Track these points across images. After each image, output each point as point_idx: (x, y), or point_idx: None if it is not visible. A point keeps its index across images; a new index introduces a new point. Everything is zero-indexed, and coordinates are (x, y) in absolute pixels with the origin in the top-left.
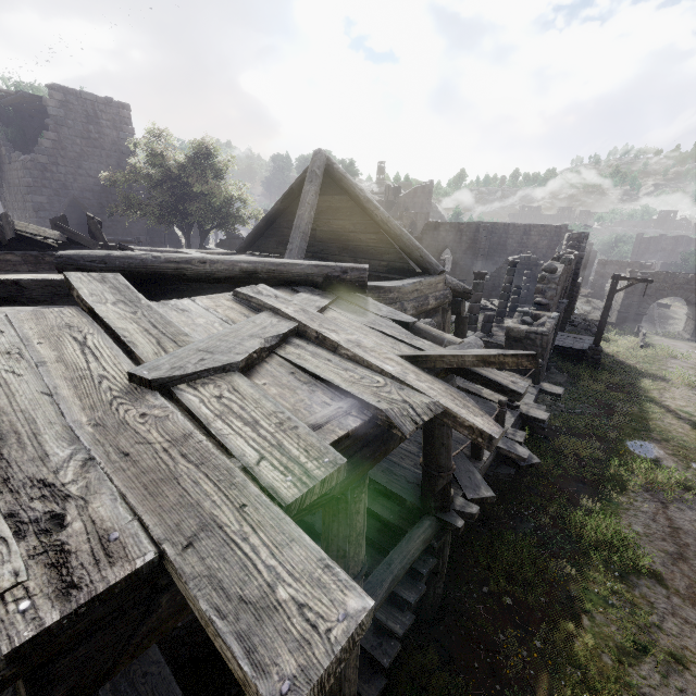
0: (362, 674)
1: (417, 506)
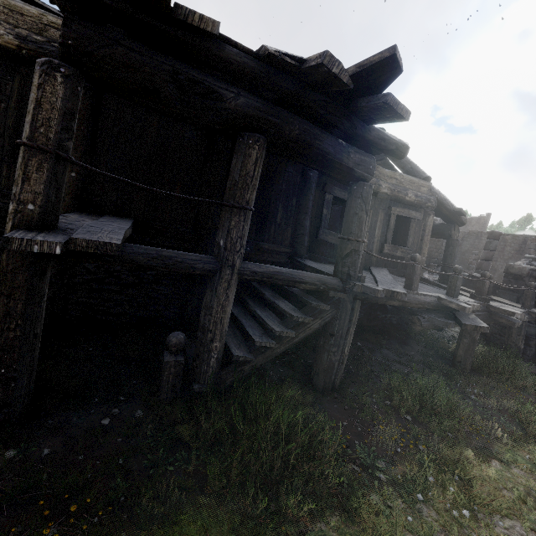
0: (239, 348)
1: (329, 274)
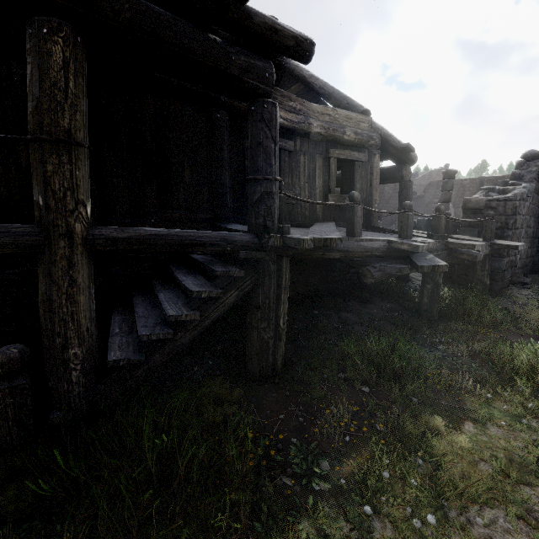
0: (125, 348)
1: (245, 232)
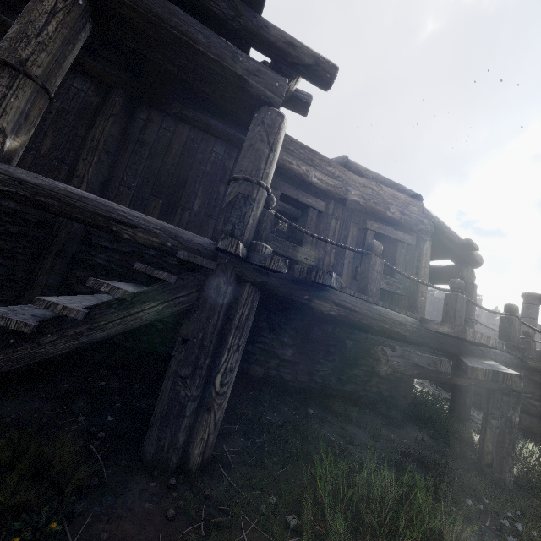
0: None
1: None
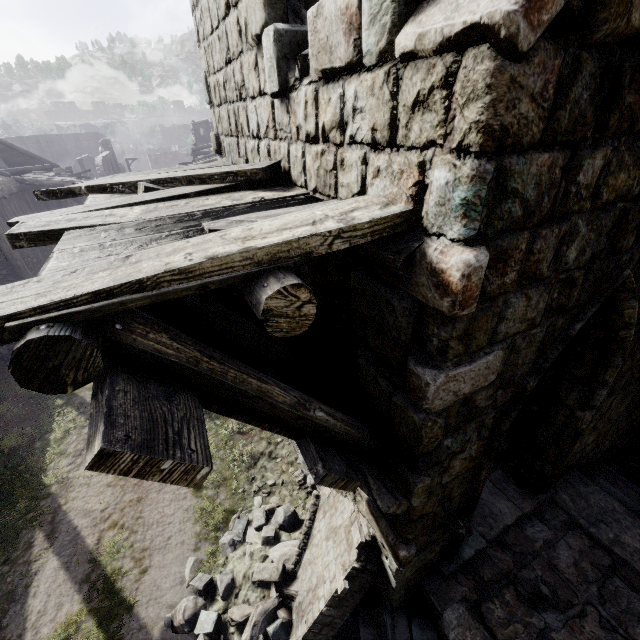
0: None
1: None
